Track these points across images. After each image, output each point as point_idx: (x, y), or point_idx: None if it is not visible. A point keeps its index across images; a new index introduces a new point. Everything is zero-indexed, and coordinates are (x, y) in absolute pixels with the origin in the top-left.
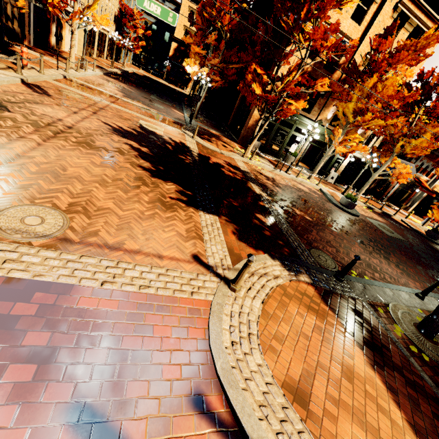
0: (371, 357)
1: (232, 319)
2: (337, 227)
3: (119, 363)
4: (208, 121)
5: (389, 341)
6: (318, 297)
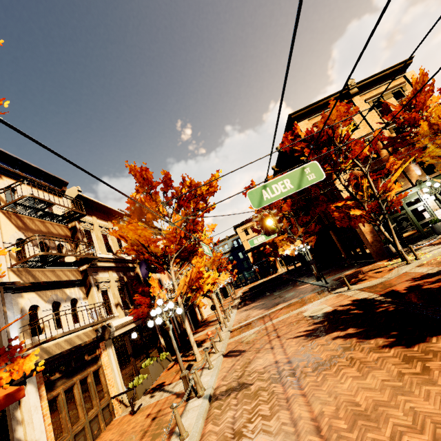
0: None
1: None
2: None
3: None
4: (329, 271)
5: None
6: None
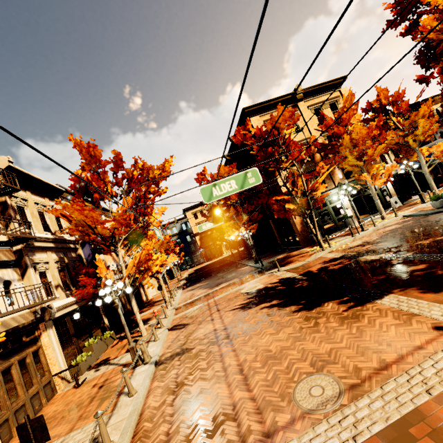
0: None
1: None
2: None
3: None
4: (266, 255)
5: None
6: None
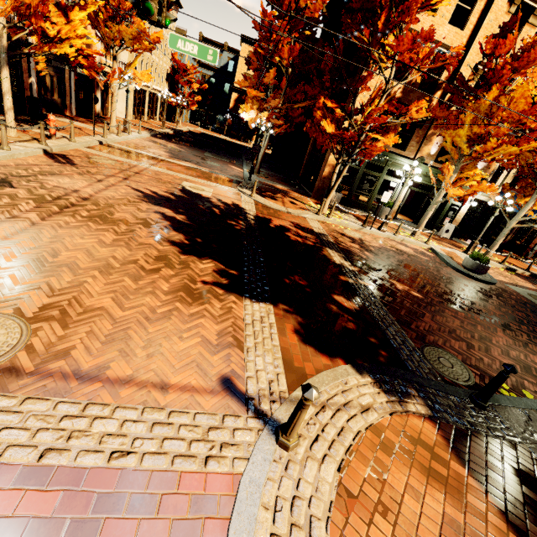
0: None
1: (277, 518)
2: (464, 304)
3: None
4: (275, 175)
5: None
6: (445, 445)
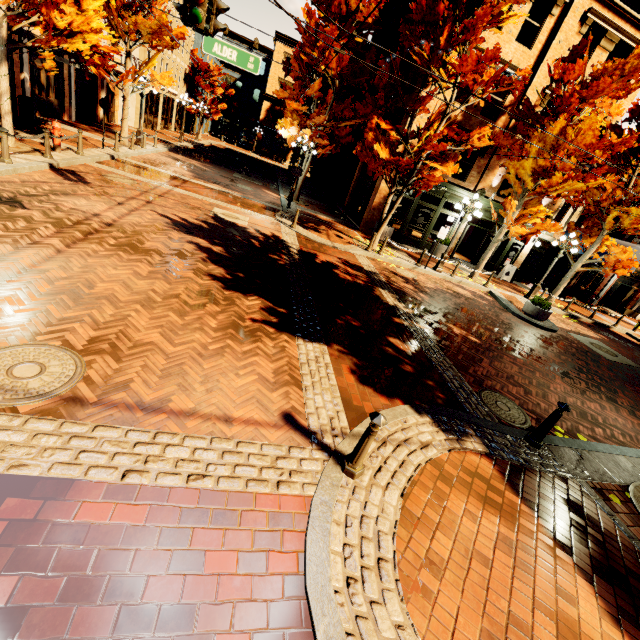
0: (610, 597)
1: (348, 532)
2: (523, 351)
3: (134, 635)
4: (316, 203)
5: (639, 560)
6: (500, 479)
